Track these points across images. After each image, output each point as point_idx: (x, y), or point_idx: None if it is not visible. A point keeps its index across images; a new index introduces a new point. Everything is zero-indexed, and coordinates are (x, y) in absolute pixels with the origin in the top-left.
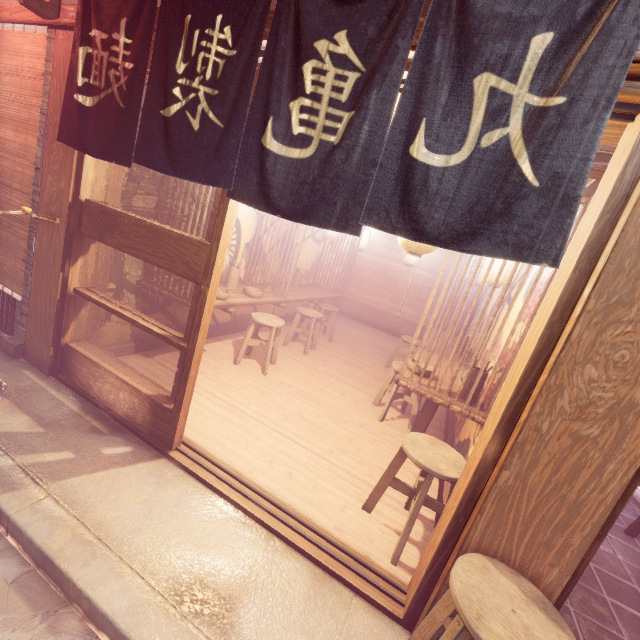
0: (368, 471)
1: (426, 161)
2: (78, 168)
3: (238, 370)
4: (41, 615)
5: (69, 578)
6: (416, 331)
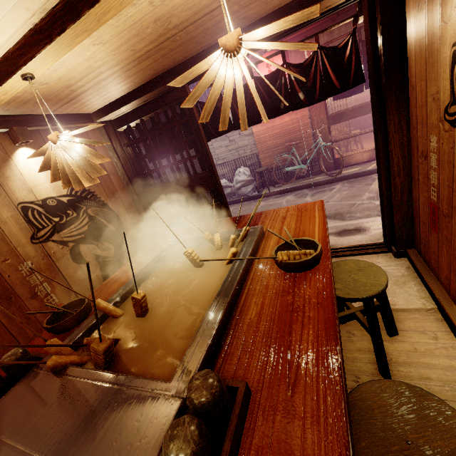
0: None
1: None
2: (325, 109)
3: None
4: None
5: None
6: None
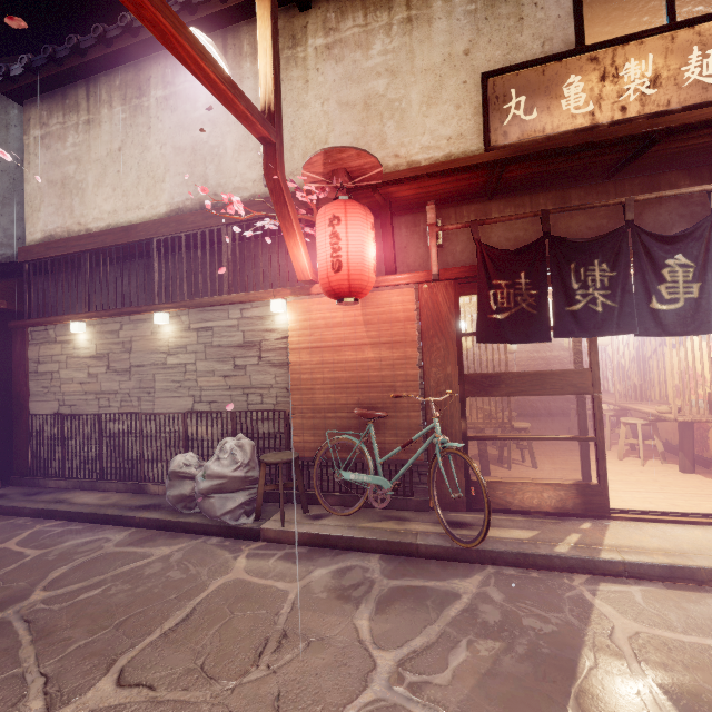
0: (696, 489)
1: None
2: (458, 357)
3: (520, 472)
4: (704, 592)
5: (699, 567)
6: (672, 382)
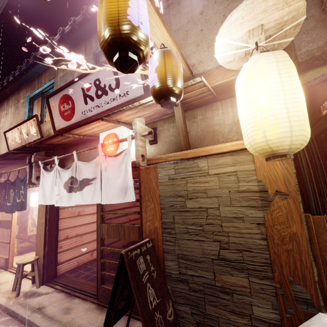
0: None
1: (18, 201)
2: None
3: None
4: None
5: None
6: None
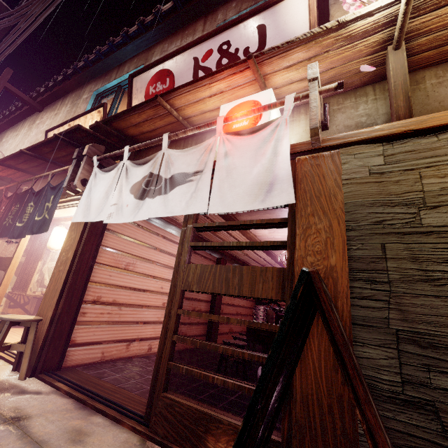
0: None
1: (37, 219)
2: None
3: None
4: None
5: None
6: None
